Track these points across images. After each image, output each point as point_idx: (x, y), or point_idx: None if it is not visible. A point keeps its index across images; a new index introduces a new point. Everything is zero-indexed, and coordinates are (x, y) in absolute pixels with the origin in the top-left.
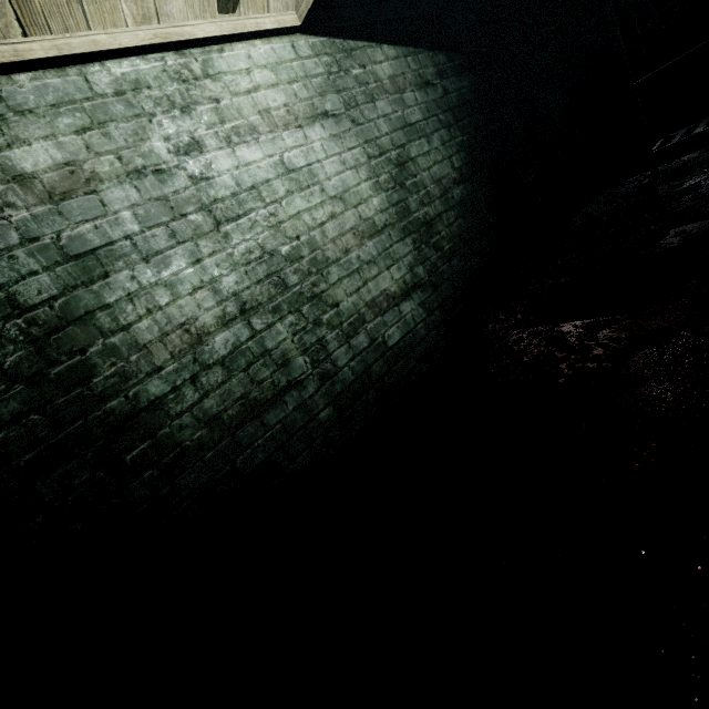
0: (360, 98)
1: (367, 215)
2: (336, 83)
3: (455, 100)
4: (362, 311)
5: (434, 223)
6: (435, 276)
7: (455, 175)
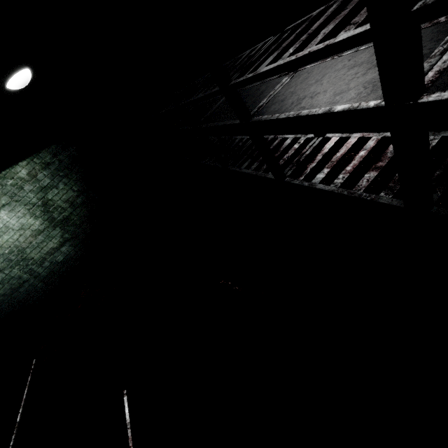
0: (16, 191)
1: (35, 229)
2: (3, 192)
3: (68, 161)
4: (44, 256)
5: (69, 217)
6: (75, 234)
7: (77, 194)
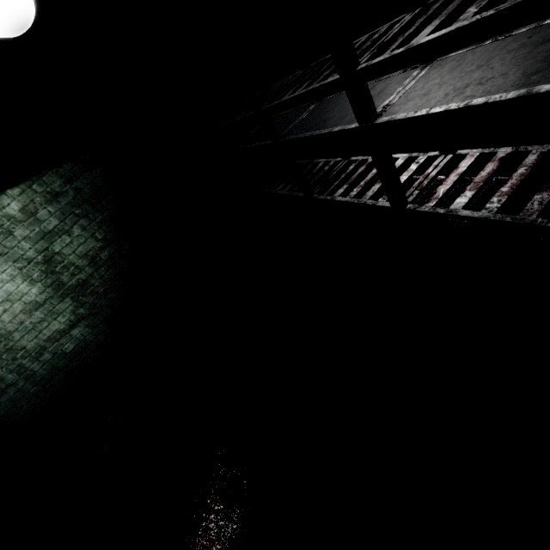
0: (0, 237)
1: (30, 300)
2: None
3: (90, 191)
4: (43, 344)
5: (87, 281)
6: (95, 308)
7: (101, 244)
